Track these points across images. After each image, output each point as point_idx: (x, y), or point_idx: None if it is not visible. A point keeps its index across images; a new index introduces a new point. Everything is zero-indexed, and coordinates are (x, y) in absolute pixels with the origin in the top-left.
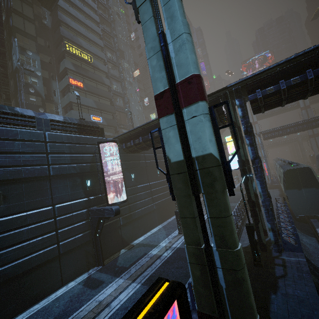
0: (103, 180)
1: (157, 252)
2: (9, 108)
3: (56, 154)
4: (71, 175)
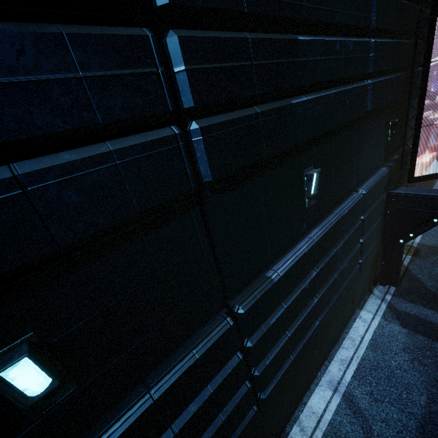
0: (418, 119)
1: None
2: None
3: (371, 37)
4: (378, 108)
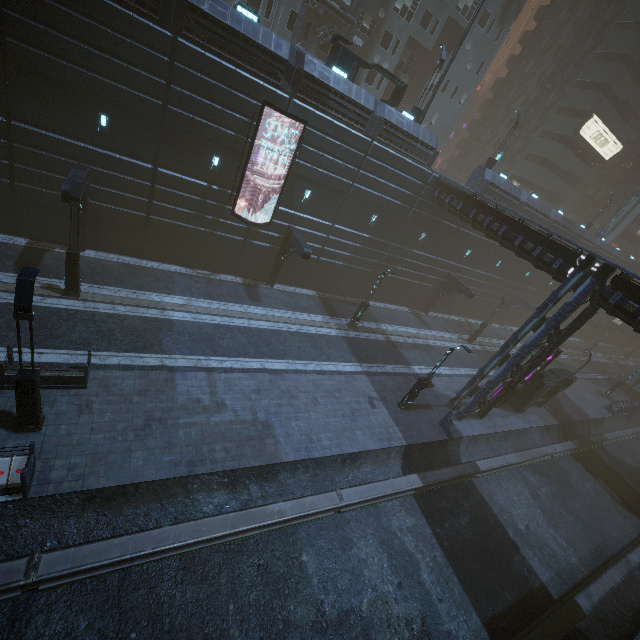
0: None
1: (612, 357)
2: (639, 266)
3: None
4: None
